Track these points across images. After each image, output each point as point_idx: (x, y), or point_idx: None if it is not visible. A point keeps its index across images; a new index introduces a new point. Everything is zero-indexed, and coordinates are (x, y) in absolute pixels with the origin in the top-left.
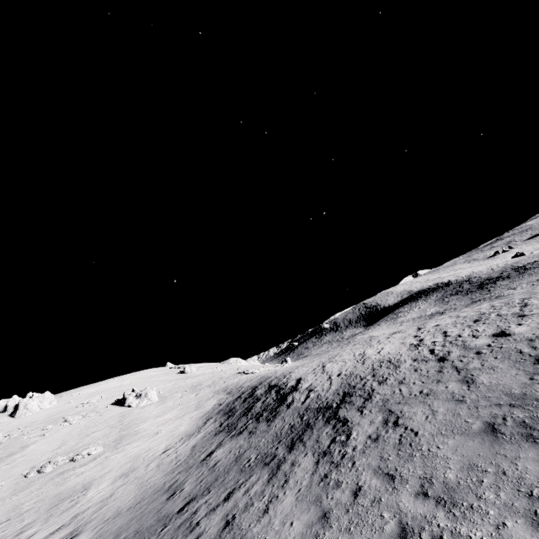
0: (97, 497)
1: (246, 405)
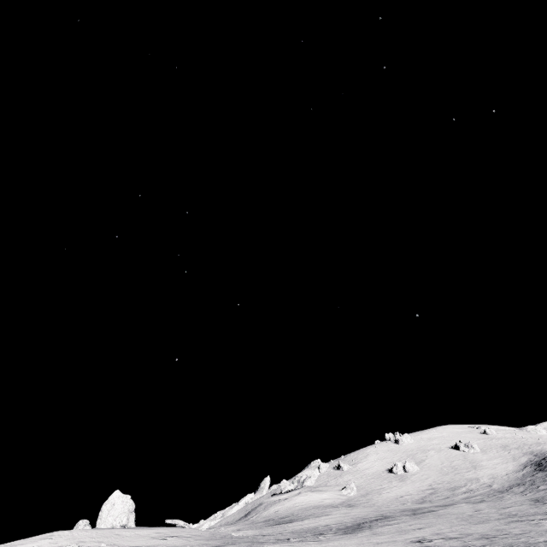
0: (486, 481)
1: None
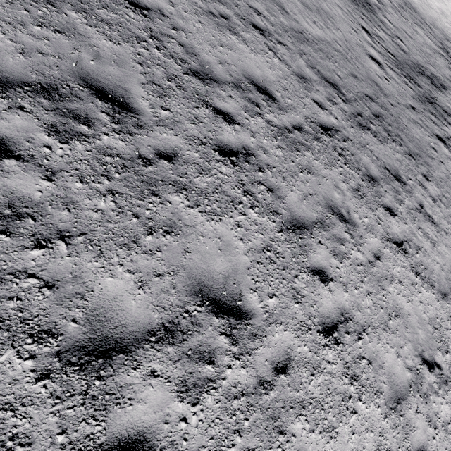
0: (431, 2)
1: None
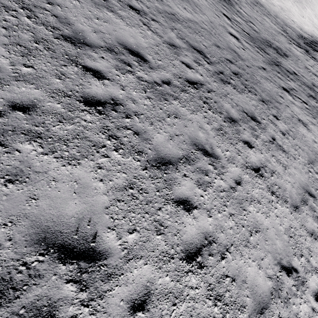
0: (273, 2)
1: None
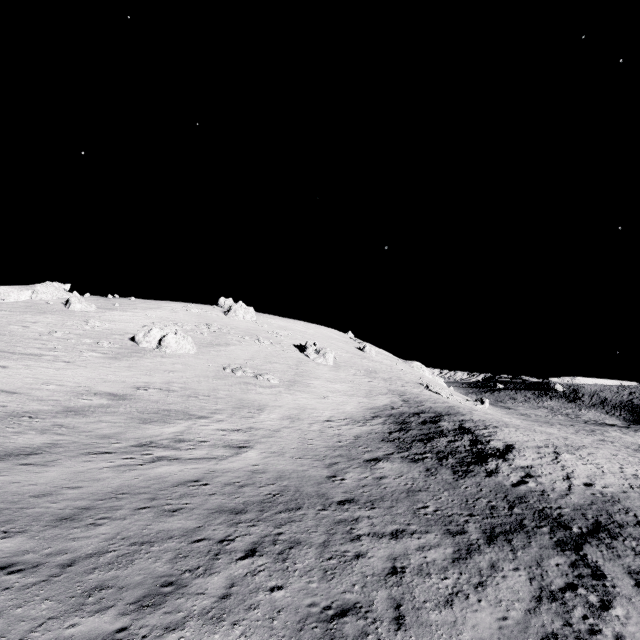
0: (267, 423)
1: (425, 430)
